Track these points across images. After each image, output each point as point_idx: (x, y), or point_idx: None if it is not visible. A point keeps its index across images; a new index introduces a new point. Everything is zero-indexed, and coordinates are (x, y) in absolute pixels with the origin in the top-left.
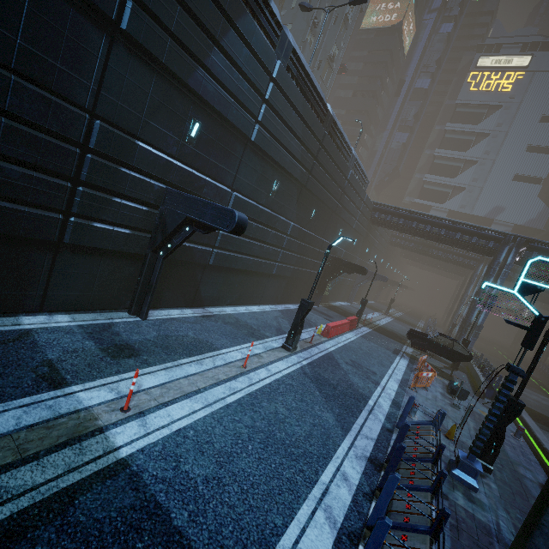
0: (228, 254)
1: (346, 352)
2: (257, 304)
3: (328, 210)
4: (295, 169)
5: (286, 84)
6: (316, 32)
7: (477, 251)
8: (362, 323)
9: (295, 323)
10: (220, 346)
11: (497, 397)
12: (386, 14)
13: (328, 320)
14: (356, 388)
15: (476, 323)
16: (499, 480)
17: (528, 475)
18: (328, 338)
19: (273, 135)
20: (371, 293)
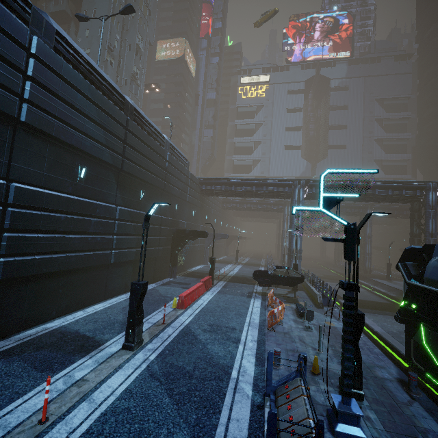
0: (30, 258)
1: (203, 317)
2: (102, 301)
3: (158, 189)
4: (102, 153)
5: (55, 63)
6: (114, 55)
7: (280, 197)
8: (218, 279)
9: (131, 314)
10: (7, 399)
11: (345, 321)
12: (171, 50)
13: (185, 288)
14: (216, 360)
15: (297, 249)
16: (373, 402)
17: (385, 375)
18: (184, 309)
19: (56, 116)
20: (221, 251)
